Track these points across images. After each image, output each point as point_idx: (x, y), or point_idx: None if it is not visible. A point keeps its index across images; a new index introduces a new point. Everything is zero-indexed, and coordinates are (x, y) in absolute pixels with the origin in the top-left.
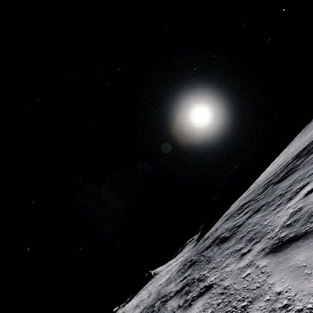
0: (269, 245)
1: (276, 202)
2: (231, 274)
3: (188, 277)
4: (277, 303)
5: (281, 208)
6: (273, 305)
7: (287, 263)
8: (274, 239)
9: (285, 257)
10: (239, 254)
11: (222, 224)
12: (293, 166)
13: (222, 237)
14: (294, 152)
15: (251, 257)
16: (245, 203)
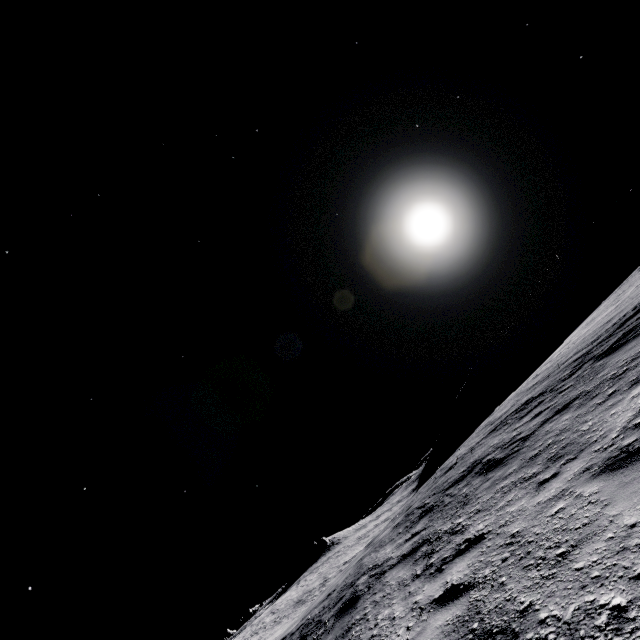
0: (600, 461)
1: (605, 390)
2: (522, 514)
3: (421, 532)
4: (631, 540)
5: (618, 399)
6: (622, 543)
7: None
8: (608, 450)
9: (638, 473)
10: (533, 483)
11: (483, 439)
12: (637, 323)
13: (488, 460)
14: (636, 297)
15: (562, 484)
16: (533, 398)
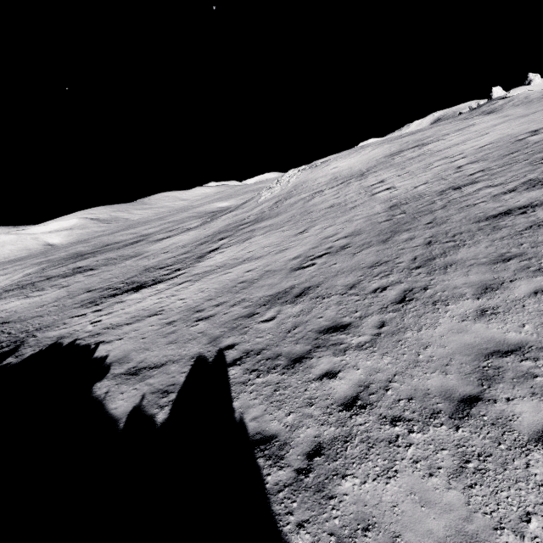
0: None
1: None
2: None
3: None
4: None
5: None
6: None
7: None
8: None
9: None
10: None
11: None
12: None
13: None
14: None
15: None
16: None
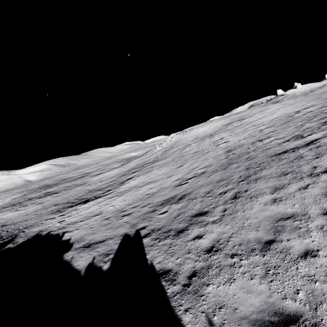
0: None
1: None
2: None
3: None
4: None
5: None
6: None
7: None
8: None
9: None
10: None
11: None
12: None
13: None
14: None
15: None
16: None
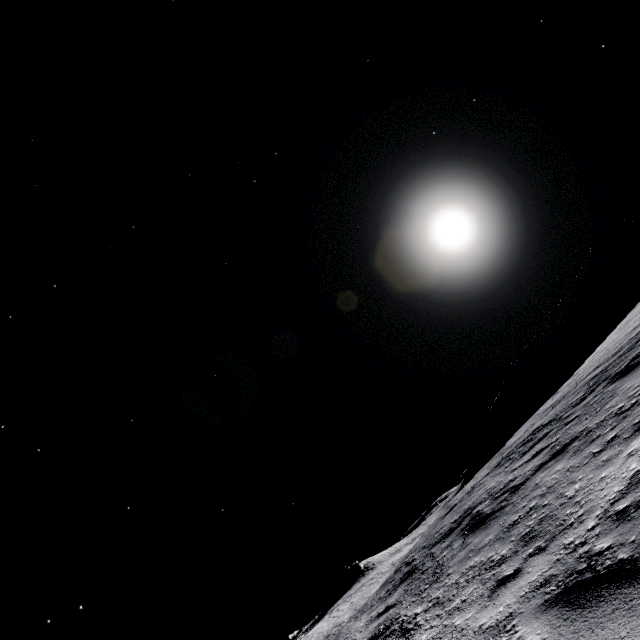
0: (562, 571)
1: (606, 433)
2: None
3: (391, 608)
4: None
5: (614, 453)
6: None
7: None
8: (577, 553)
9: (590, 638)
10: (493, 578)
11: (486, 475)
12: None
13: (476, 513)
14: None
15: (513, 600)
16: (542, 425)
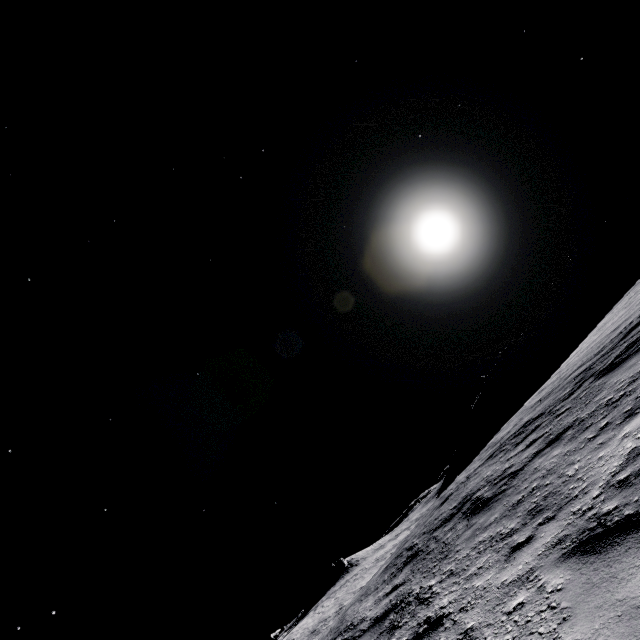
0: (574, 531)
1: (598, 421)
2: (484, 597)
3: (400, 587)
4: None
5: (608, 436)
6: None
7: (613, 592)
8: (586, 516)
9: (609, 571)
10: (507, 546)
11: (480, 466)
12: None
13: (476, 498)
14: None
15: (531, 559)
16: (532, 419)
